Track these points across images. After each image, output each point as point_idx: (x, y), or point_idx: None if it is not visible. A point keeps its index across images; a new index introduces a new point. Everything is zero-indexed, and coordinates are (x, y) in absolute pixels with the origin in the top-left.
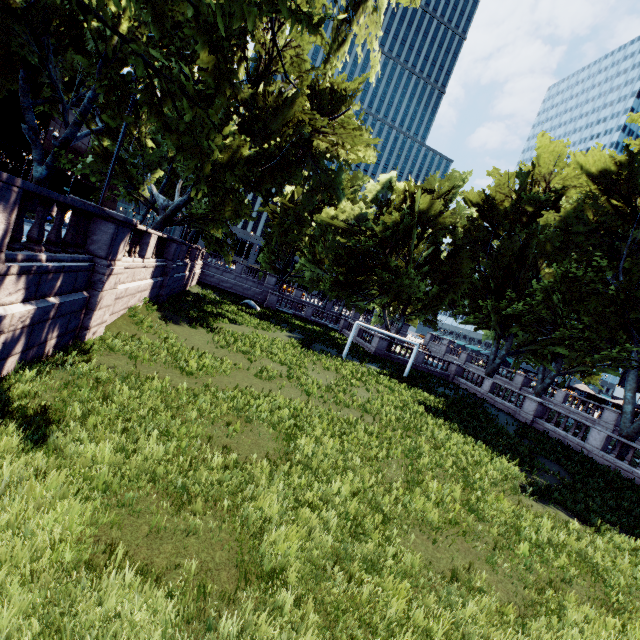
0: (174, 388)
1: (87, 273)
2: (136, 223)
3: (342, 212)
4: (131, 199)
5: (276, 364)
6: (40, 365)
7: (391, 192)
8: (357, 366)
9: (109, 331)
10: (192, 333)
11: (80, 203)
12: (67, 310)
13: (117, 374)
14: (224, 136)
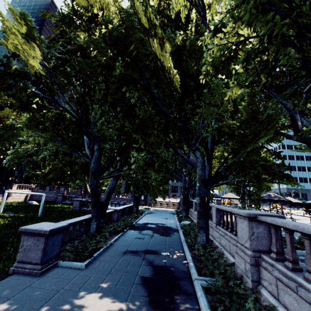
0: None
1: None
2: None
3: None
4: None
5: None
6: None
7: None
8: None
9: None
10: None
11: None
12: None
13: None
14: None
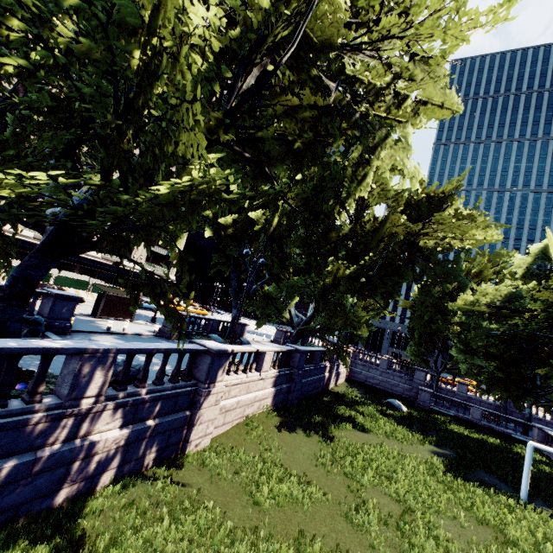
0: (224, 522)
1: (189, 396)
2: (232, 351)
3: (483, 295)
4: (278, 321)
5: (390, 498)
6: (127, 479)
7: (547, 261)
8: (548, 524)
9: (217, 441)
10: (302, 443)
11: (174, 349)
12: (166, 428)
13: (184, 494)
14: (328, 265)
